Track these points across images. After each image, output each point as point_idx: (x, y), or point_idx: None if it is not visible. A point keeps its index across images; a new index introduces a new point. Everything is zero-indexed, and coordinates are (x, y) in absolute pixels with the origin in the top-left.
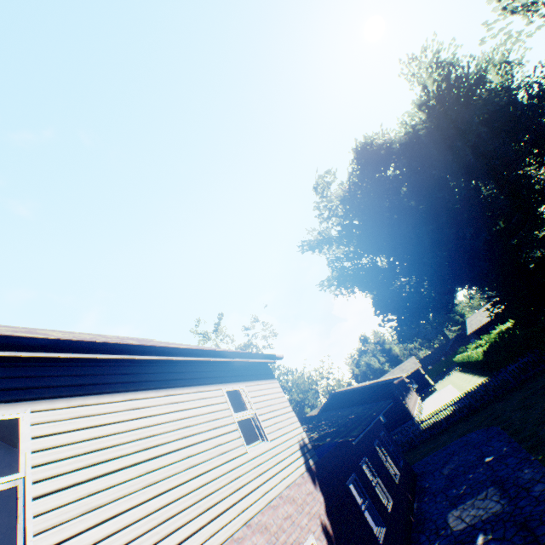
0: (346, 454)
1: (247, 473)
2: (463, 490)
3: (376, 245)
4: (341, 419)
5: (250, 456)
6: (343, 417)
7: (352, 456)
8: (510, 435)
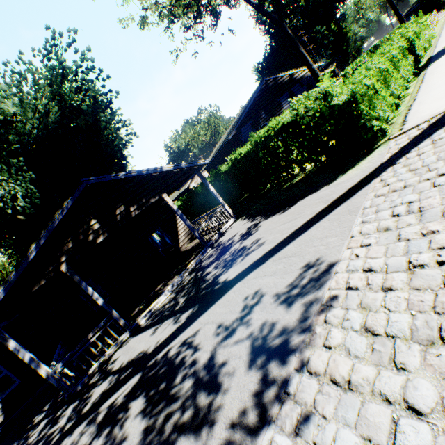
0: None
1: None
2: None
3: None
4: None
5: None
6: None
7: None
8: None
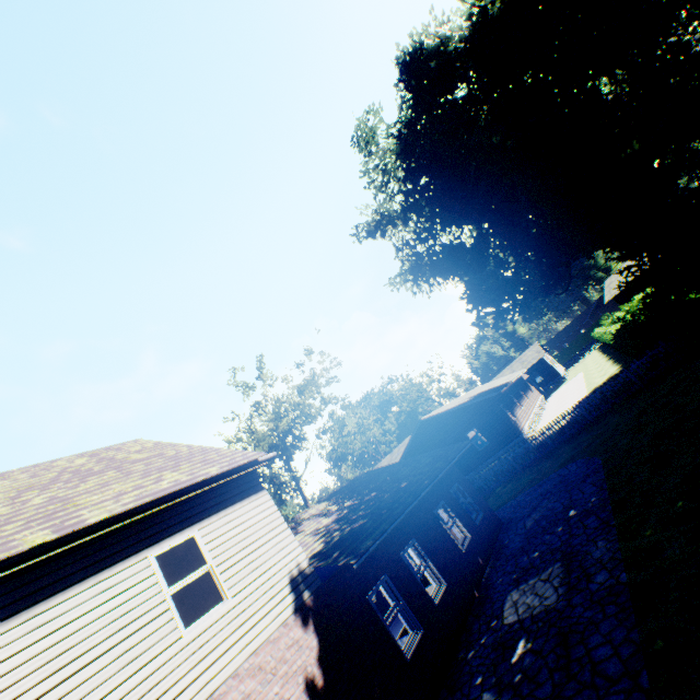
0: (378, 550)
1: (176, 670)
2: (533, 561)
3: (457, 213)
4: (389, 491)
5: (188, 639)
6: (395, 486)
7: (390, 549)
8: (606, 477)
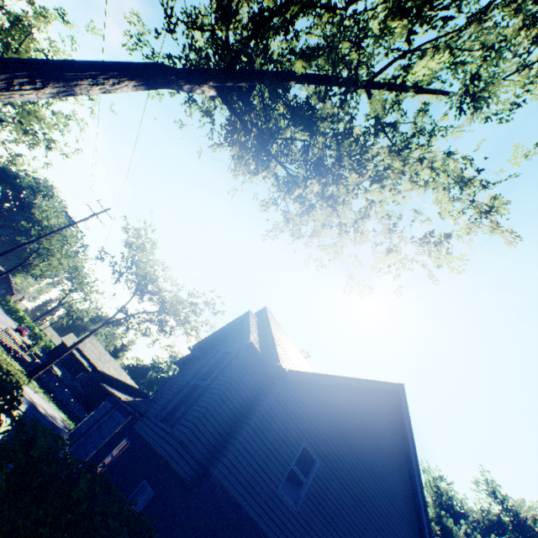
0: None
1: None
2: None
3: None
4: None
5: None
6: None
7: None
8: None
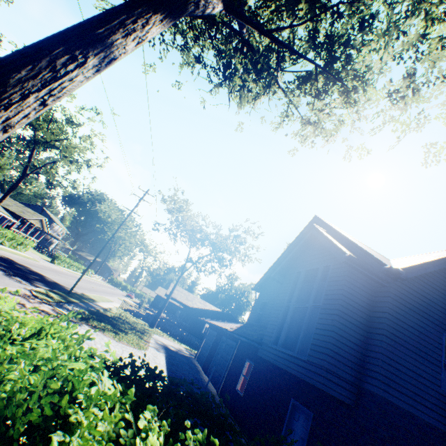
0: None
1: None
2: None
3: None
4: None
5: None
6: None
7: None
8: None
